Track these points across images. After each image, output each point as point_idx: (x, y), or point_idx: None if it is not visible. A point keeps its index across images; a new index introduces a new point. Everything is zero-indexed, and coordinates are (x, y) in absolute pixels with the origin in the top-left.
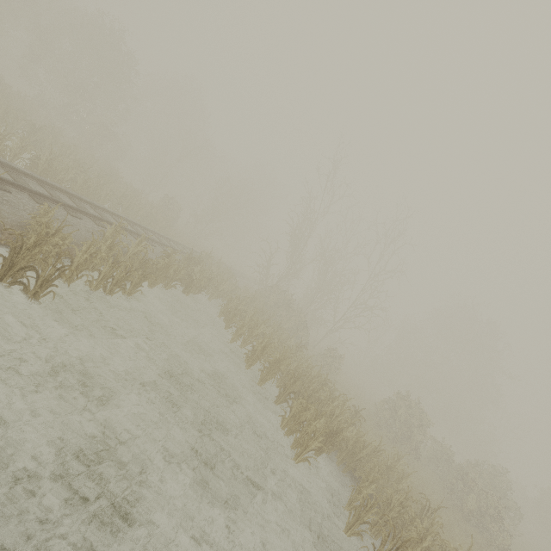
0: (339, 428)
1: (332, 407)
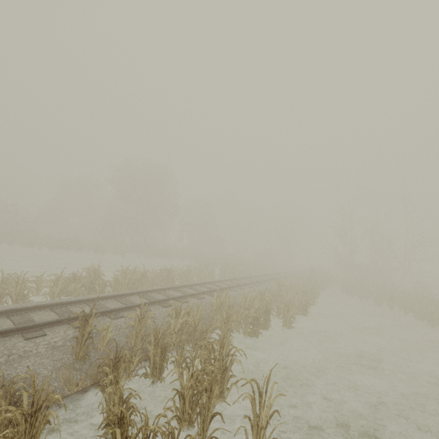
0: None
1: (434, 303)
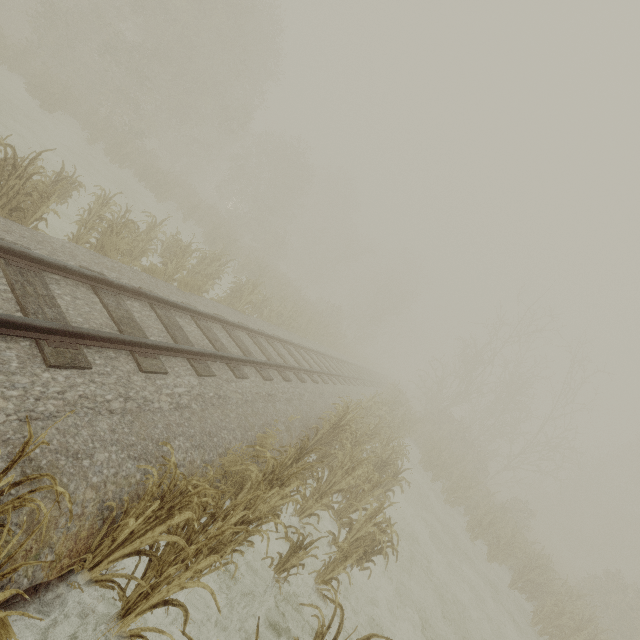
0: (594, 638)
1: (580, 609)
